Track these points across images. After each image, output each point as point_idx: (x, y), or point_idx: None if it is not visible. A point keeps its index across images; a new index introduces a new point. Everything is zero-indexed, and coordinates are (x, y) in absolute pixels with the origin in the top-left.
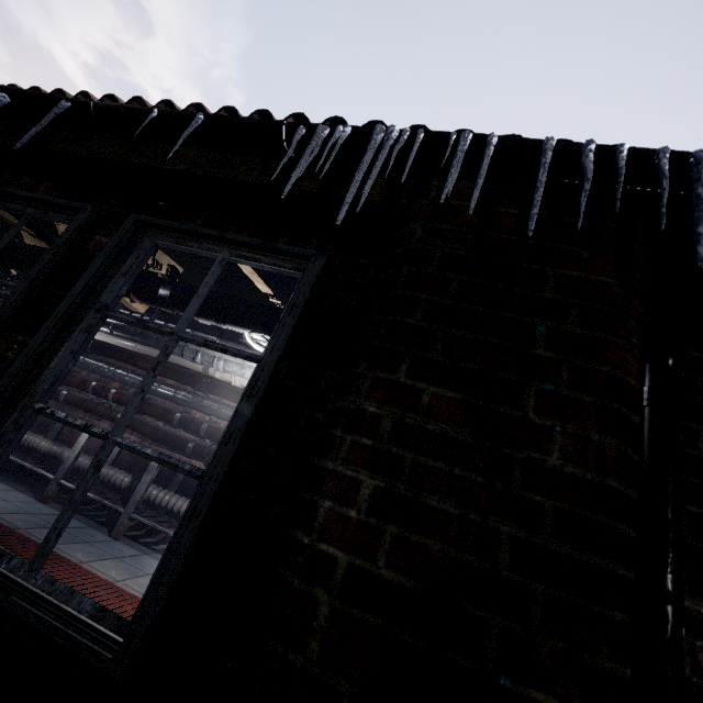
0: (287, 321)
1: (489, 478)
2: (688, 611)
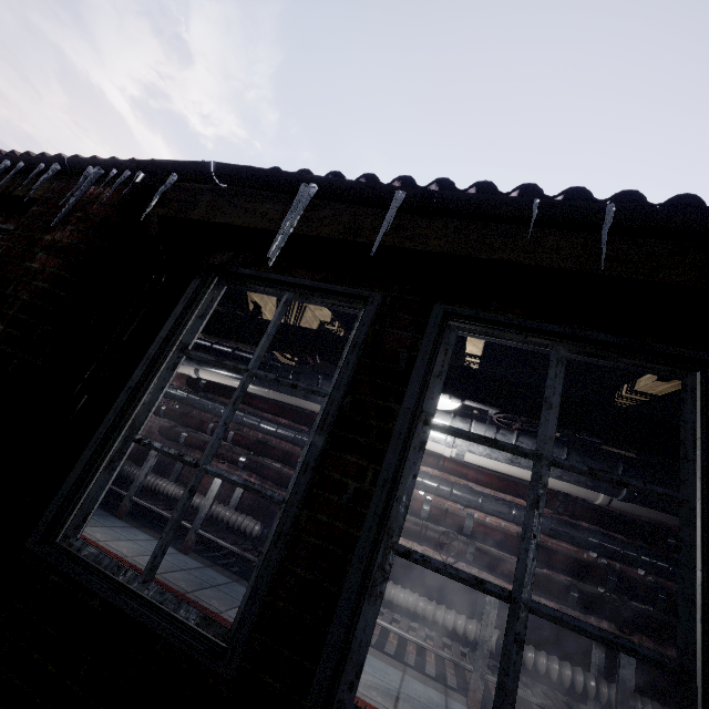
0: None
1: None
2: None
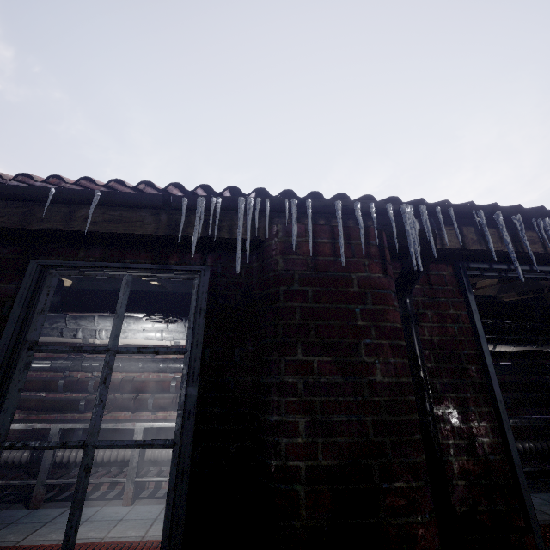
0: (200, 322)
1: (355, 397)
2: (435, 413)
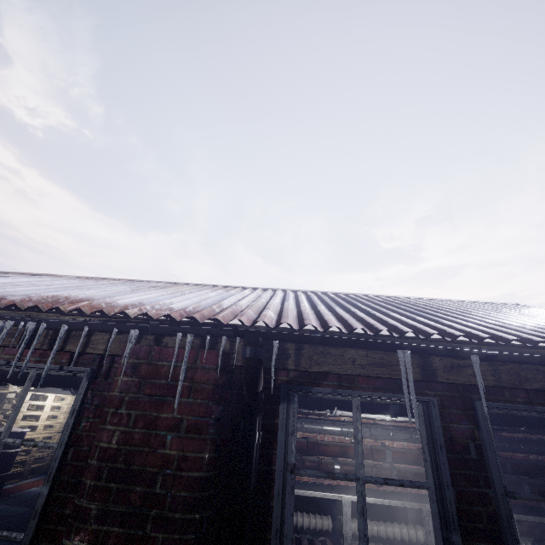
0: None
1: None
2: None
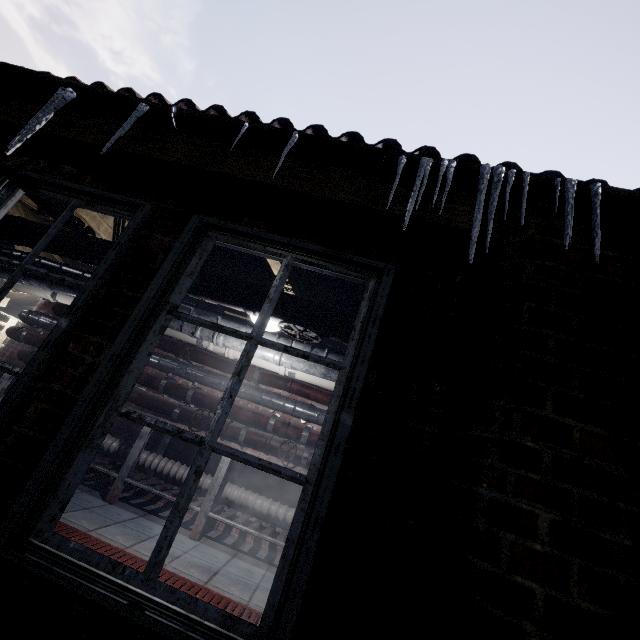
0: (372, 332)
1: None
2: None
